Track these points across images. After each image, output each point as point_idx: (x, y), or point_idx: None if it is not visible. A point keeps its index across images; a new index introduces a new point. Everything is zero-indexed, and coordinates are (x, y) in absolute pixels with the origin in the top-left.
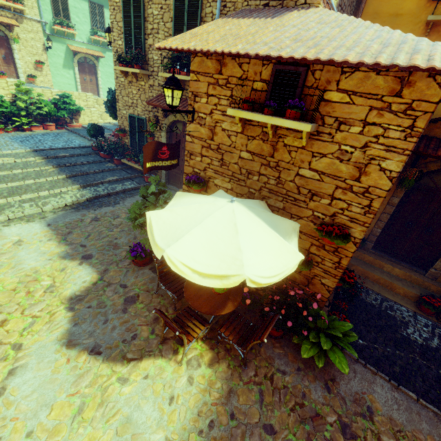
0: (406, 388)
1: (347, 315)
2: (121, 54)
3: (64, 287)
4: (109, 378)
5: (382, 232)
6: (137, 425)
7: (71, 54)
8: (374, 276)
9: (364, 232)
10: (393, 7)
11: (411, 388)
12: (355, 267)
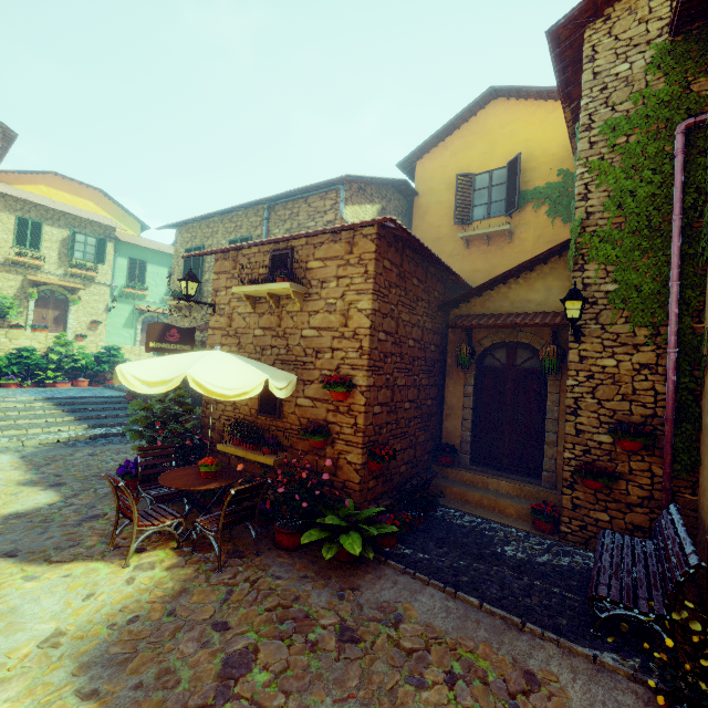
0: (467, 594)
1: (403, 522)
2: (176, 290)
3: (6, 507)
4: (13, 575)
5: (475, 436)
6: (22, 615)
7: (137, 313)
8: (474, 497)
9: (366, 377)
10: (434, 234)
11: (475, 595)
12: (449, 490)
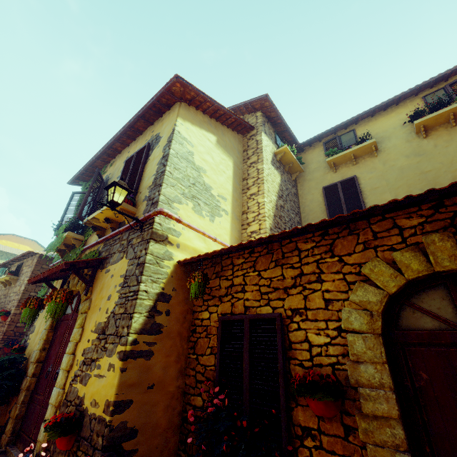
0: None
1: None
2: None
3: None
4: None
5: None
6: None
7: None
8: None
9: (14, 309)
10: None
11: None
12: None
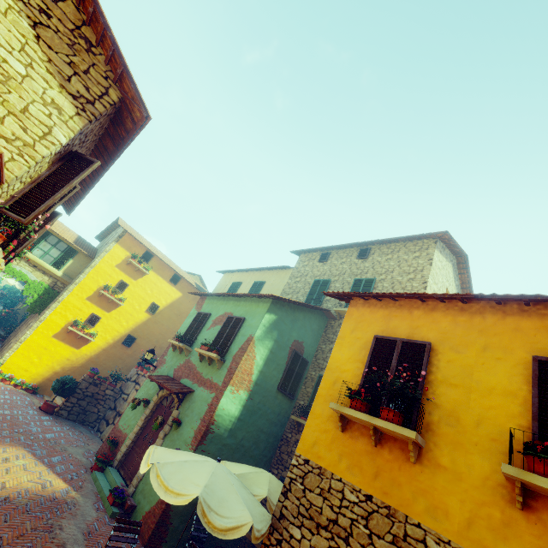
0: None
1: None
2: None
3: None
4: None
5: None
6: None
7: None
8: None
9: None
10: None
11: None
12: None
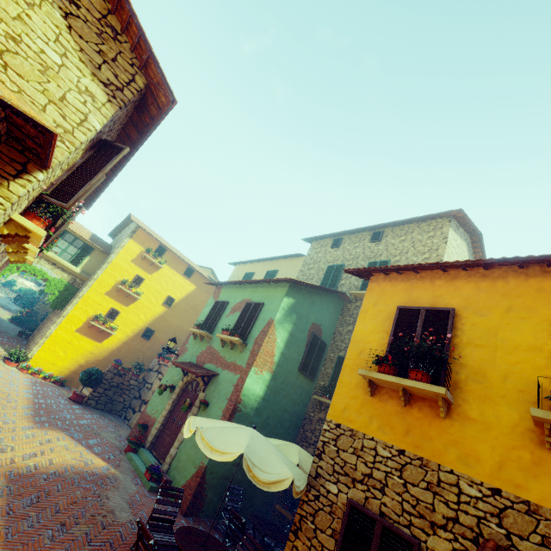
0: None
1: None
2: None
3: None
4: None
5: None
6: None
7: None
8: None
9: None
10: None
11: None
12: None
